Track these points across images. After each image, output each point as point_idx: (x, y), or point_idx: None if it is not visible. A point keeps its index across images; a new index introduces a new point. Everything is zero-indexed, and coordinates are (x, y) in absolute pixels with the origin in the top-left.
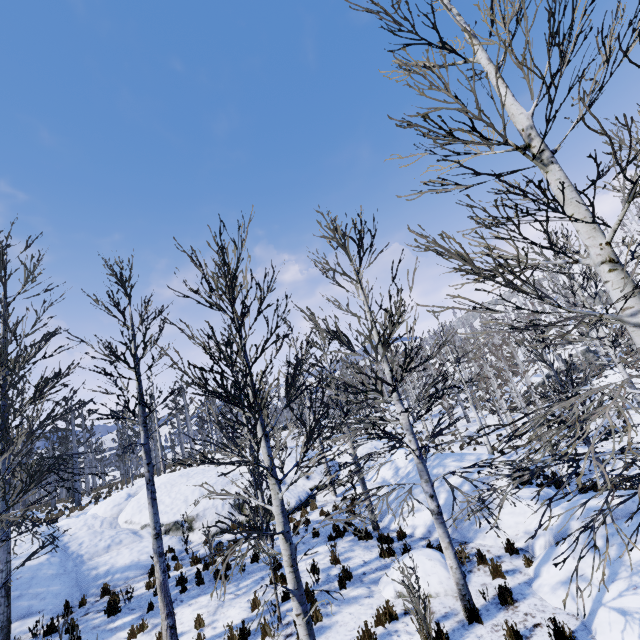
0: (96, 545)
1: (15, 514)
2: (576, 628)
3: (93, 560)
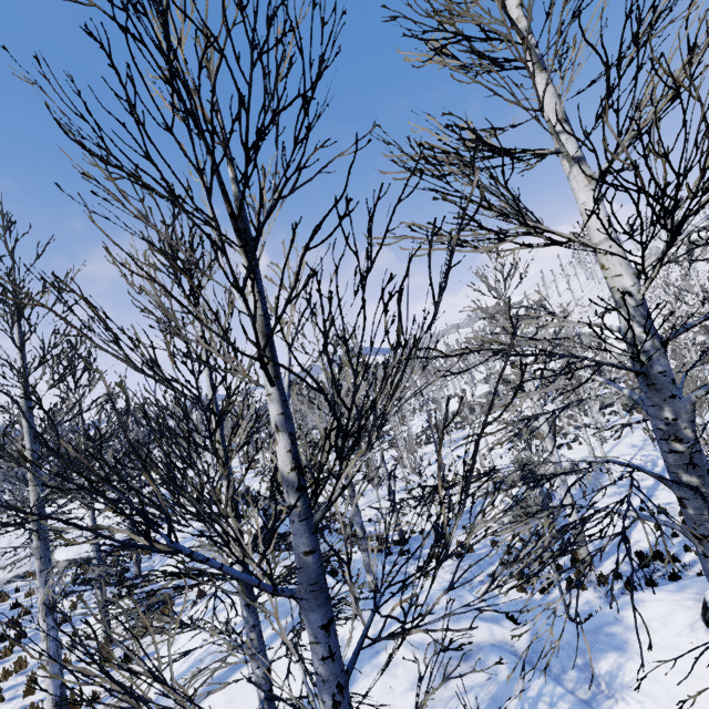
0: None
1: None
2: (153, 651)
3: None
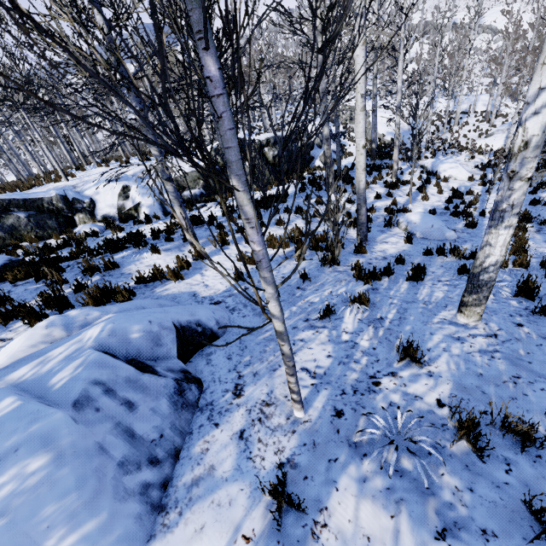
0: None
1: None
2: None
3: None
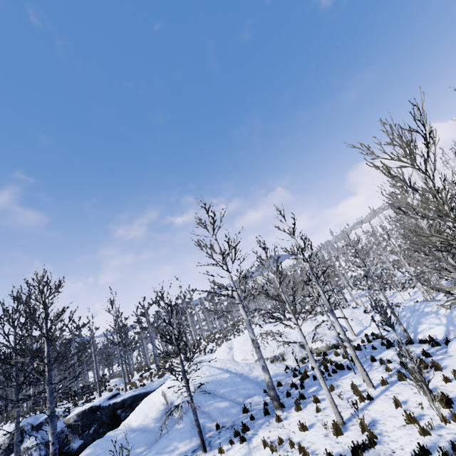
0: (244, 369)
1: (118, 380)
2: None
3: (251, 375)
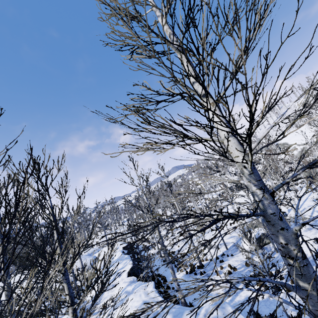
0: None
1: None
2: None
3: None
